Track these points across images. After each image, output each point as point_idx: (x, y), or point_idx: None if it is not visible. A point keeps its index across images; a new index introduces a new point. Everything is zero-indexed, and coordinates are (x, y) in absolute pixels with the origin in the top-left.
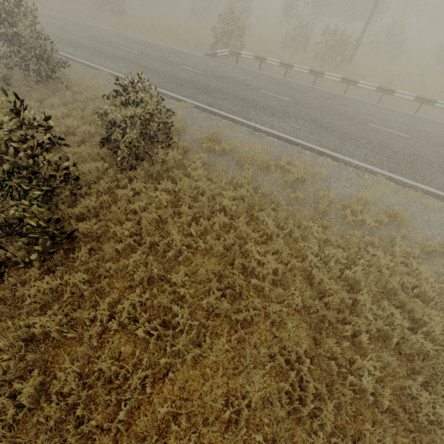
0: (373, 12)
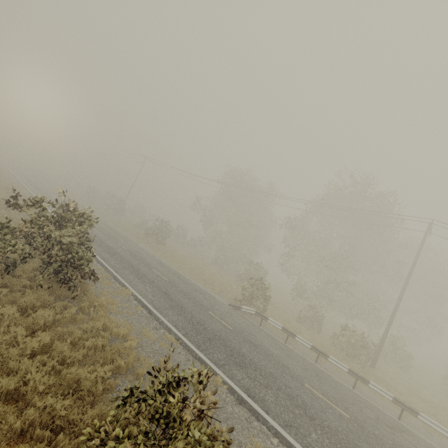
0: (389, 328)
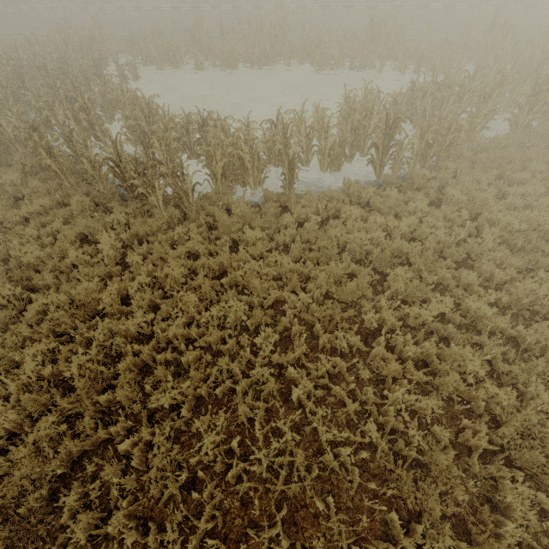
0: None
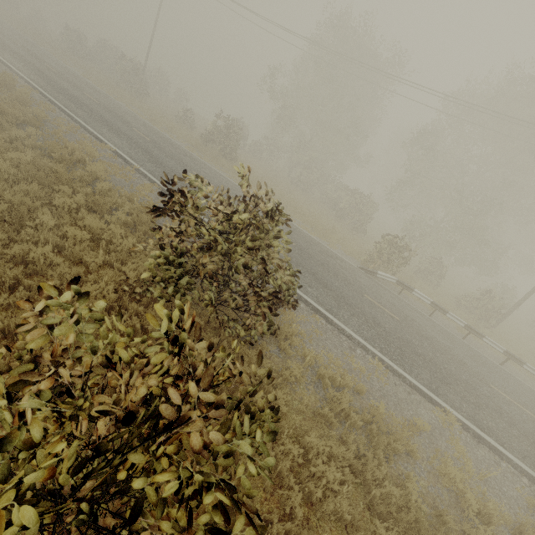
0: (531, 294)
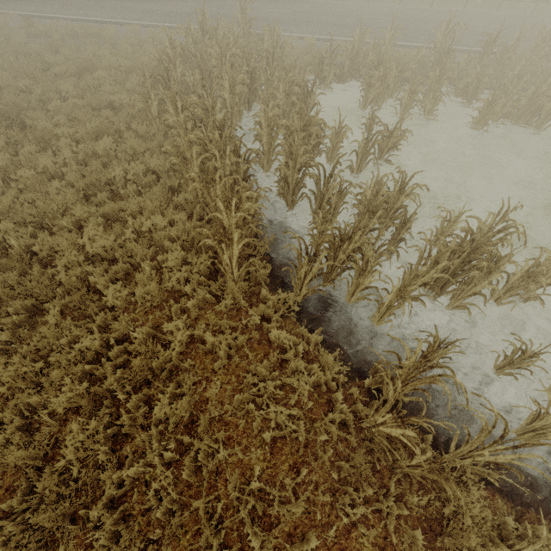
0: None
